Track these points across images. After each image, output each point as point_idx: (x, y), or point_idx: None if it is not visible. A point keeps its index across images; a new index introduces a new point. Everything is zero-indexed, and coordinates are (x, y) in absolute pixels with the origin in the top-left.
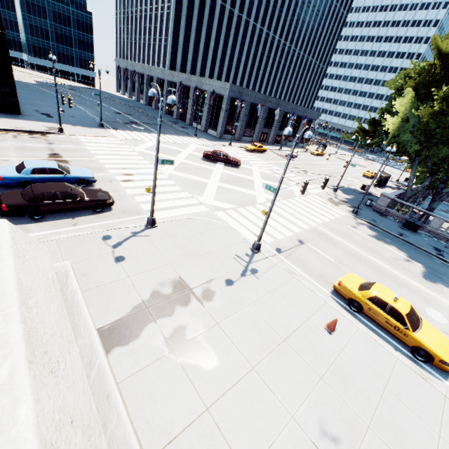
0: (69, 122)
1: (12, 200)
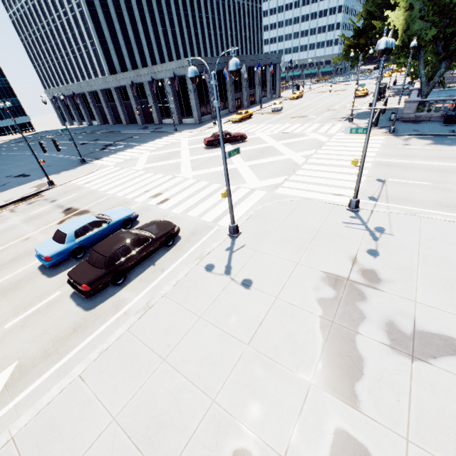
0: (49, 173)
1: (88, 276)
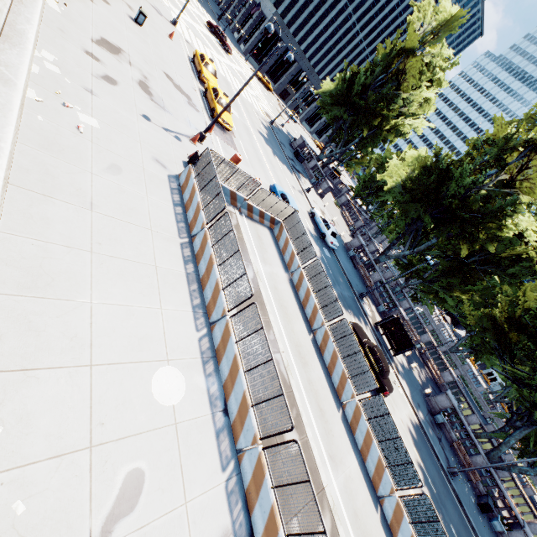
0: None
1: None
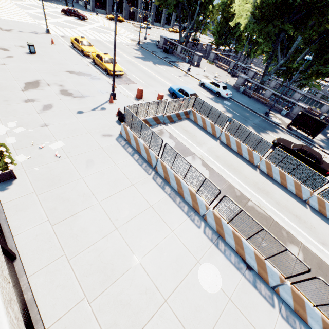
0: None
1: None
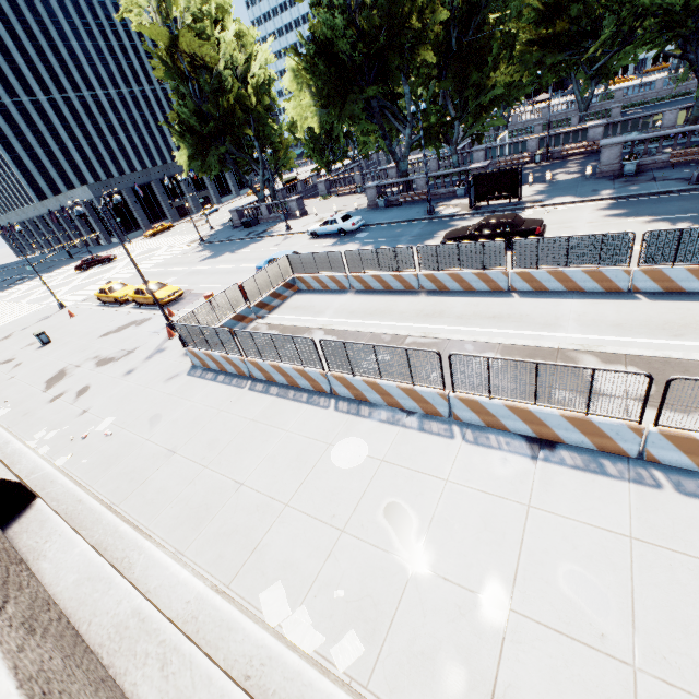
0: None
1: None
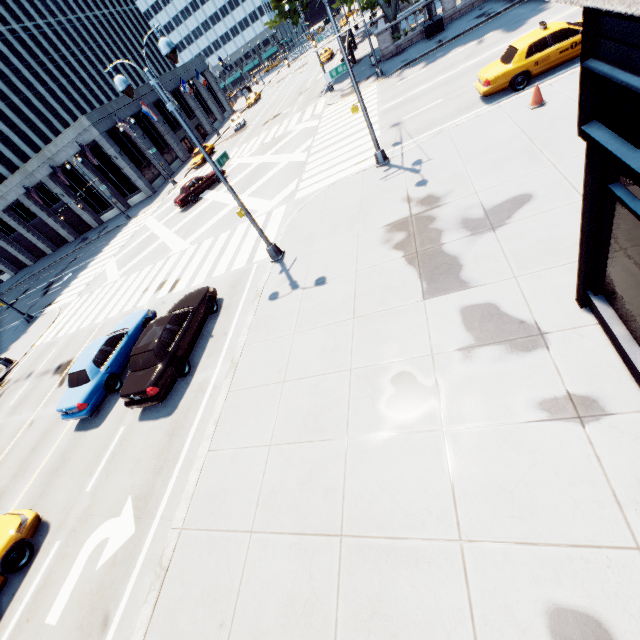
0: None
1: (147, 379)
